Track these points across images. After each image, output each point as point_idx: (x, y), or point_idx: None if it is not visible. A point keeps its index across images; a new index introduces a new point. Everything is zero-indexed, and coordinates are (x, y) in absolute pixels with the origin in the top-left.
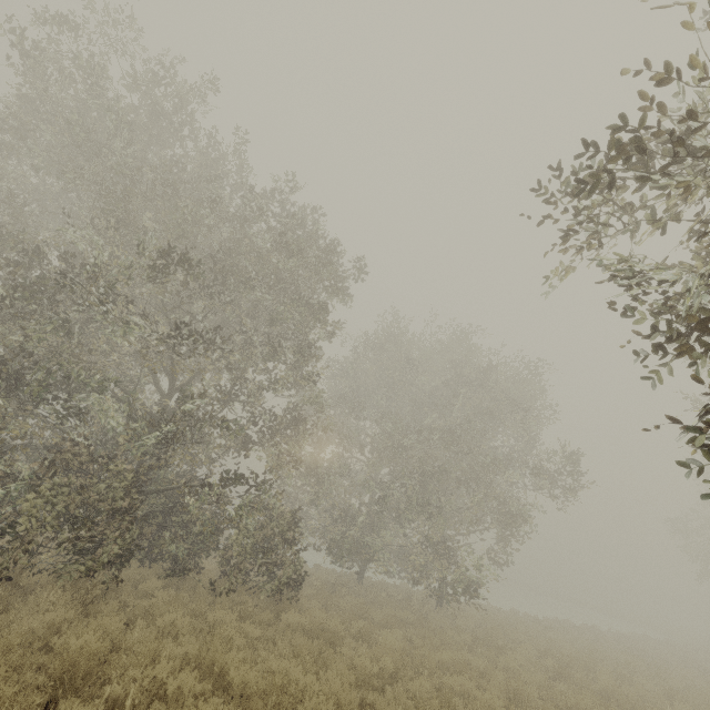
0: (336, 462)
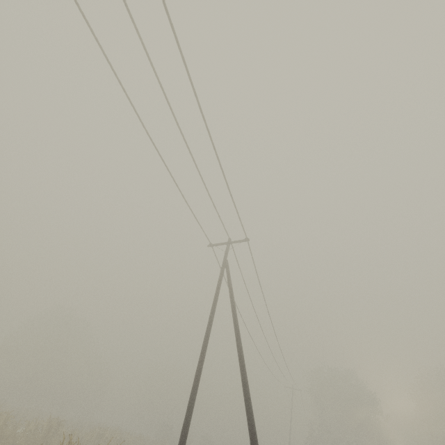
0: None
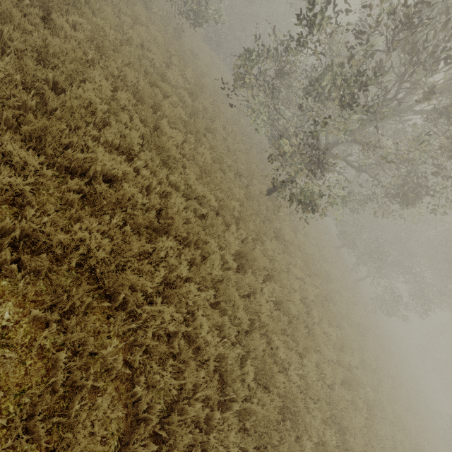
0: None
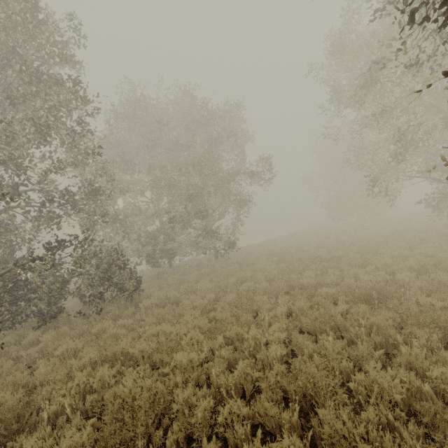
0: (130, 208)
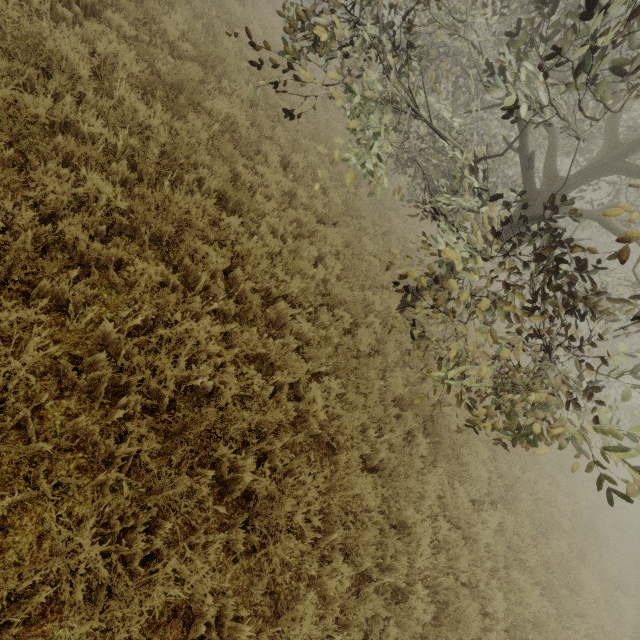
0: None
